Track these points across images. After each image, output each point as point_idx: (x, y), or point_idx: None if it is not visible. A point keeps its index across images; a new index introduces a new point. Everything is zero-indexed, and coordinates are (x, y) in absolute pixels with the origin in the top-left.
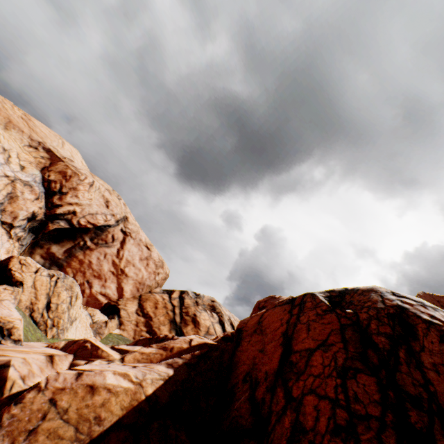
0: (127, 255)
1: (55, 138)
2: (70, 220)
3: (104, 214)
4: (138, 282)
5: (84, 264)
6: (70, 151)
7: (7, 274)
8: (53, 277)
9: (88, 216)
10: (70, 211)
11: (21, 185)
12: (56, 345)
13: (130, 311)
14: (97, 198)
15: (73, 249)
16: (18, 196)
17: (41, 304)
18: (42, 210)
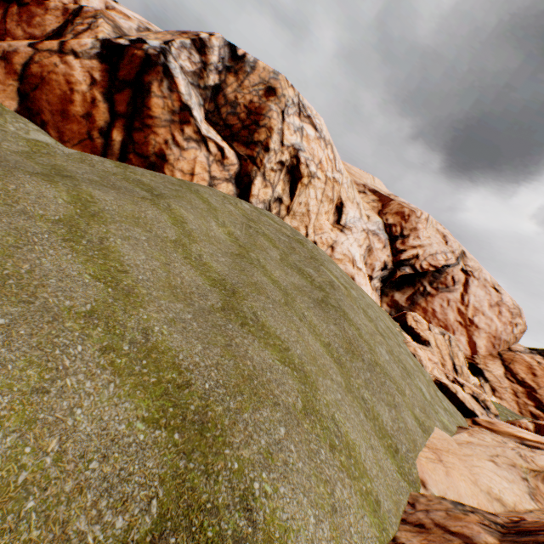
0: (473, 301)
1: (365, 175)
2: (412, 265)
3: (443, 253)
4: (491, 335)
5: (427, 313)
6: (379, 184)
7: (411, 332)
8: (443, 336)
9: (427, 258)
10: (413, 256)
11: (371, 236)
12: (522, 425)
13: (496, 374)
14: (432, 234)
15: (414, 296)
16: (372, 248)
17: (447, 365)
18: (389, 258)
